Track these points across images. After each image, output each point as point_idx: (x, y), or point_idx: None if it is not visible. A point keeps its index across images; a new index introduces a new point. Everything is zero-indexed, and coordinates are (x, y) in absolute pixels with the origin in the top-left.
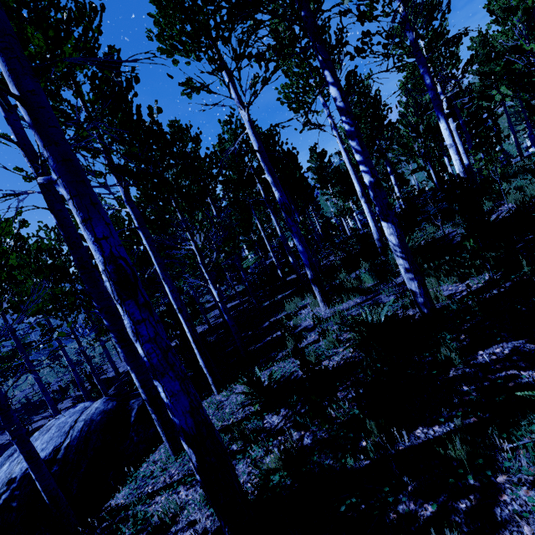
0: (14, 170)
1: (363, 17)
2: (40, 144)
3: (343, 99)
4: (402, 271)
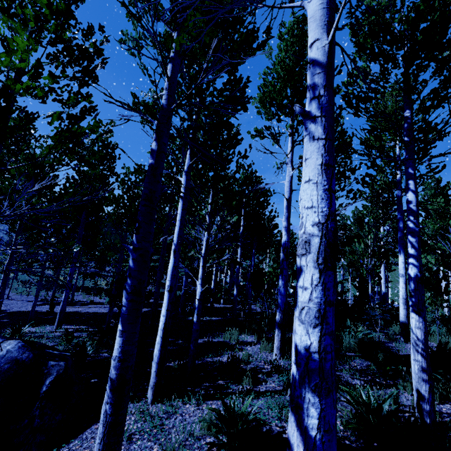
0: (131, 93)
1: (375, 165)
2: (321, 82)
3: (417, 206)
4: (415, 367)
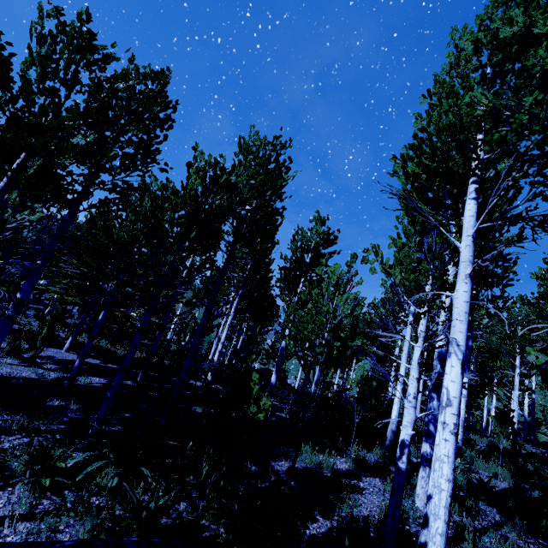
0: None
1: None
2: None
3: None
4: None
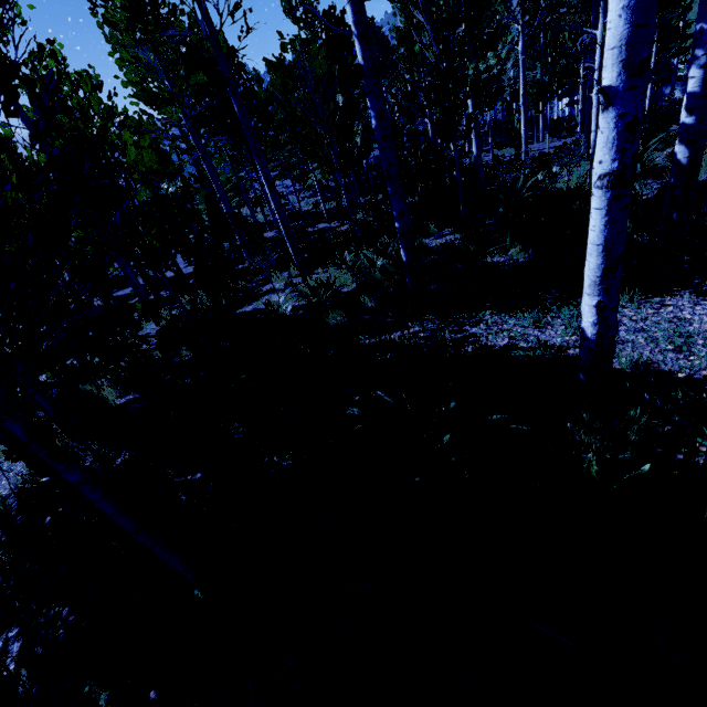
0: None
1: None
2: None
3: None
4: None
